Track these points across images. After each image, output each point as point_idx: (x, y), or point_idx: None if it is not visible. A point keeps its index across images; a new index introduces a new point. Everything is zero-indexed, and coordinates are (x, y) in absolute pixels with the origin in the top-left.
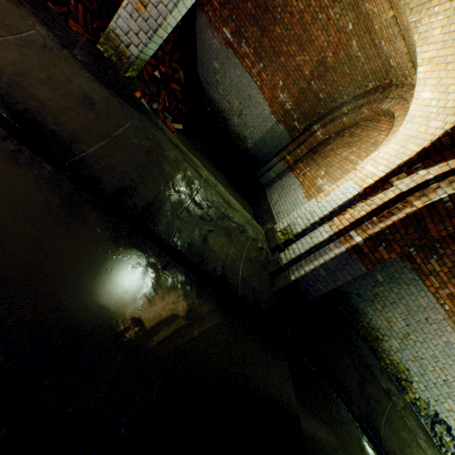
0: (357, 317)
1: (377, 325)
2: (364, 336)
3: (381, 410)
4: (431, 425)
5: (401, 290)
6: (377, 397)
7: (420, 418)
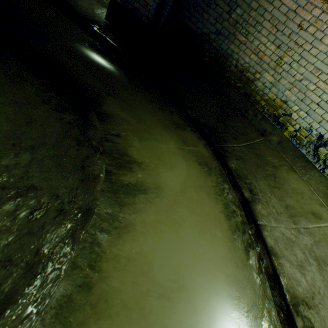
0: (224, 64)
1: (246, 64)
2: (236, 85)
3: (244, 139)
4: (314, 152)
5: (261, 1)
6: (243, 131)
7: (301, 149)
